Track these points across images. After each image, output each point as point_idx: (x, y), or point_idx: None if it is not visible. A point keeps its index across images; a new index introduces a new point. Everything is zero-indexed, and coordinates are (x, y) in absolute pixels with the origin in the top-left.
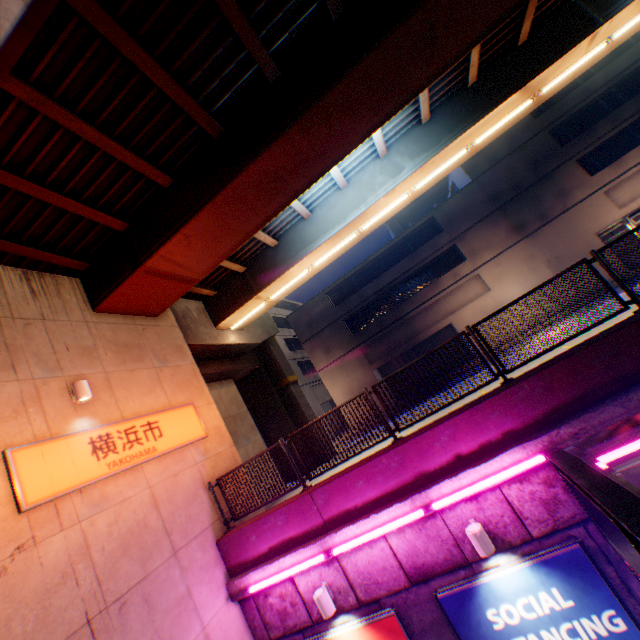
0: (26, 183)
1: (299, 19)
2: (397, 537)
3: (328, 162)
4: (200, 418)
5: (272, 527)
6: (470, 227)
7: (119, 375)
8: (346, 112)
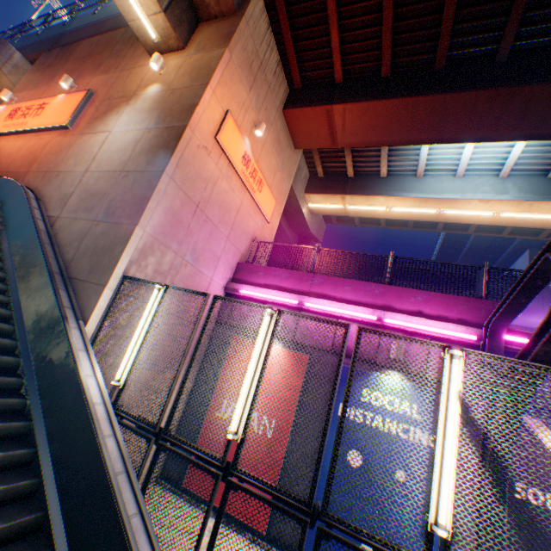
0: (334, 14)
1: (546, 38)
2: None
3: (478, 136)
4: (273, 212)
5: (276, 276)
6: None
7: (268, 147)
8: (521, 109)
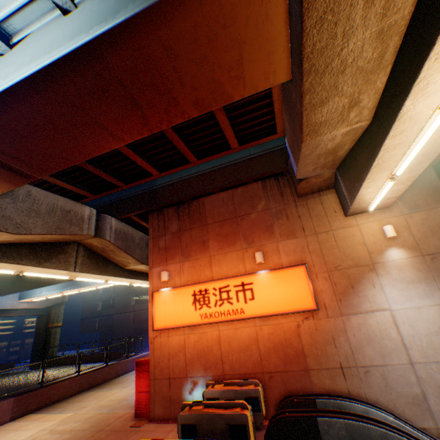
0: None
1: None
2: None
3: None
4: None
5: None
6: None
7: None
8: None
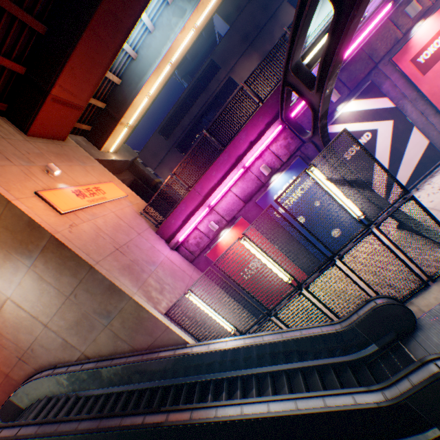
0: None
1: None
2: (235, 188)
3: (142, 4)
4: (120, 188)
5: (180, 212)
6: (236, 62)
7: (65, 167)
8: None
